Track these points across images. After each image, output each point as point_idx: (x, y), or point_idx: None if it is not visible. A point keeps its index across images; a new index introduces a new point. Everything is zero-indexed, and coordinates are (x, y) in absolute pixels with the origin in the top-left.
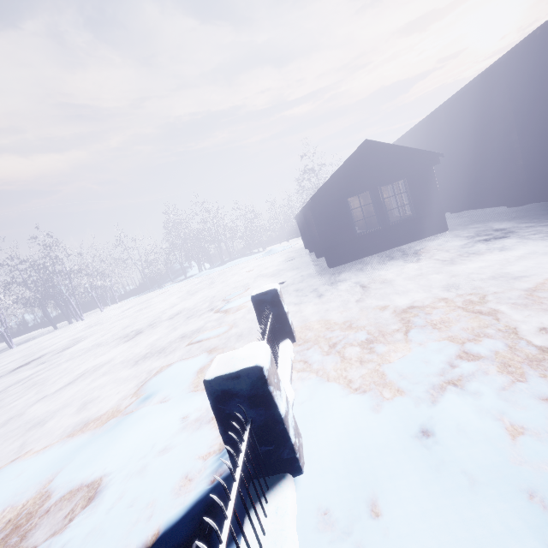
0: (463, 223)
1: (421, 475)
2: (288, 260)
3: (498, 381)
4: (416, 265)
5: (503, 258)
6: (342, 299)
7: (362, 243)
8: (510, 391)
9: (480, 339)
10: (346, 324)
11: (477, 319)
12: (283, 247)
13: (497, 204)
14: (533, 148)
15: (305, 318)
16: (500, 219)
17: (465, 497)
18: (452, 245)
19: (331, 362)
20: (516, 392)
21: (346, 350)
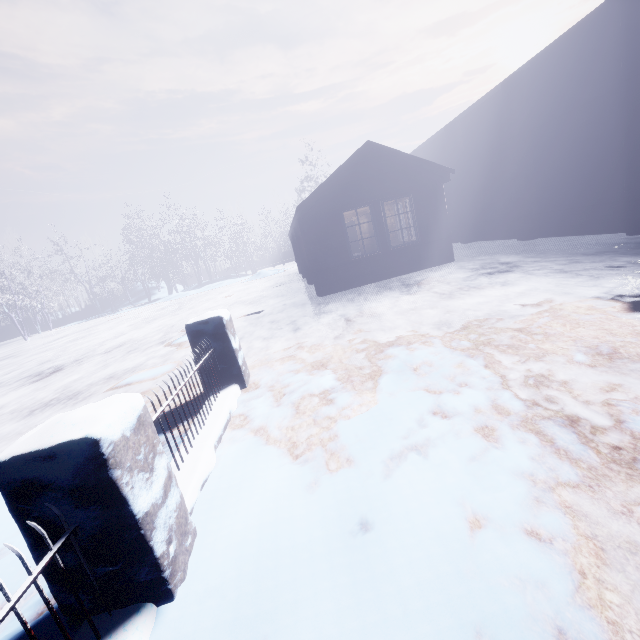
0: (471, 255)
1: (339, 601)
2: (276, 286)
3: (470, 448)
4: (412, 297)
5: (503, 294)
6: (320, 334)
7: (358, 269)
8: (481, 463)
9: (461, 390)
10: (314, 367)
11: (462, 365)
12: (276, 271)
13: (508, 236)
14: (547, 175)
15: (269, 356)
16: (508, 252)
17: (389, 639)
18: (455, 277)
19: (279, 418)
20: (488, 465)
21: (303, 401)
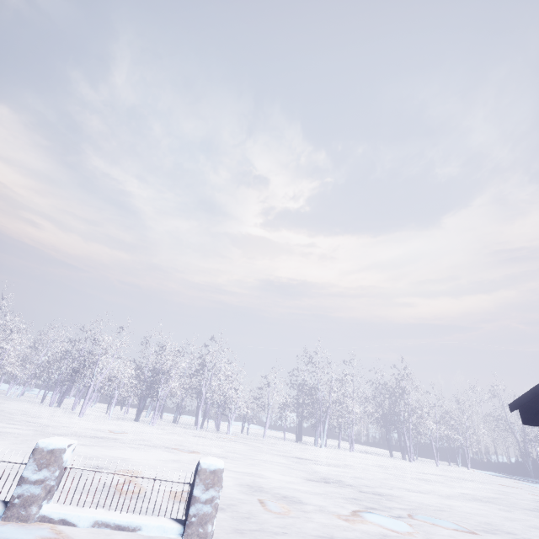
0: None
1: None
2: None
3: None
4: None
5: None
6: None
7: None
8: None
9: None
10: None
11: None
12: None
13: None
14: None
15: None
16: None
17: None
18: None
19: None
20: None
21: None
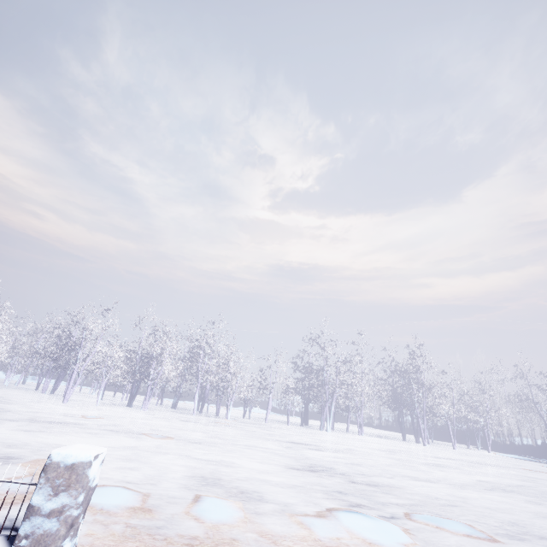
0: None
1: None
2: None
3: None
4: None
5: None
6: None
7: None
8: None
9: None
10: None
11: None
12: None
13: None
14: None
15: None
16: None
17: None
18: None
19: None
20: None
21: None
